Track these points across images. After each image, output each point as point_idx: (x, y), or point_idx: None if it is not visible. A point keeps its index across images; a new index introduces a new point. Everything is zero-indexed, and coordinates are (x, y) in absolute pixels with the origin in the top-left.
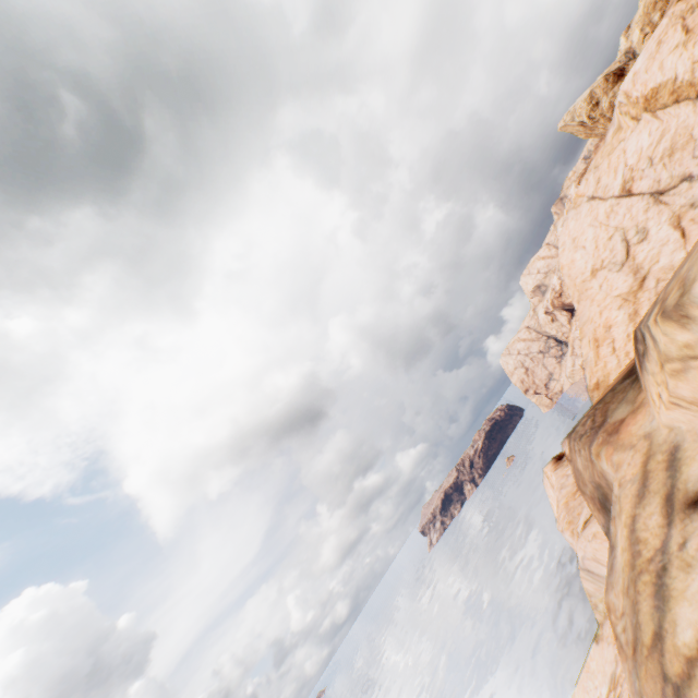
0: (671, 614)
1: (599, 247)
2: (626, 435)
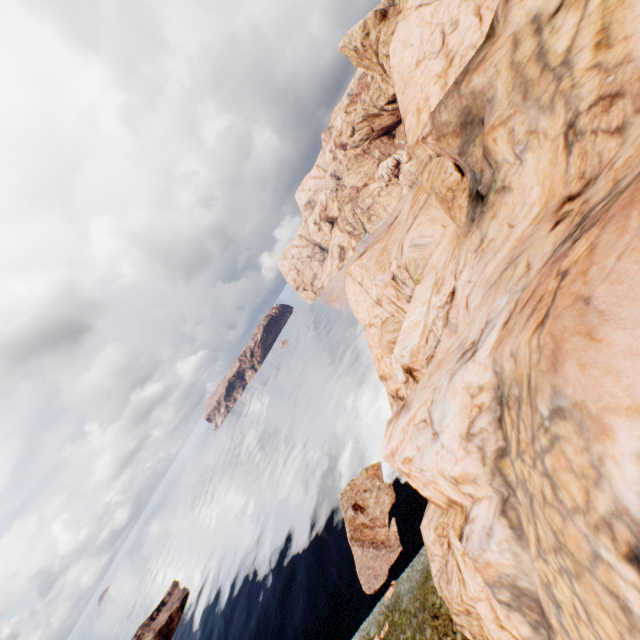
0: (551, 53)
1: (424, 42)
2: (492, 52)
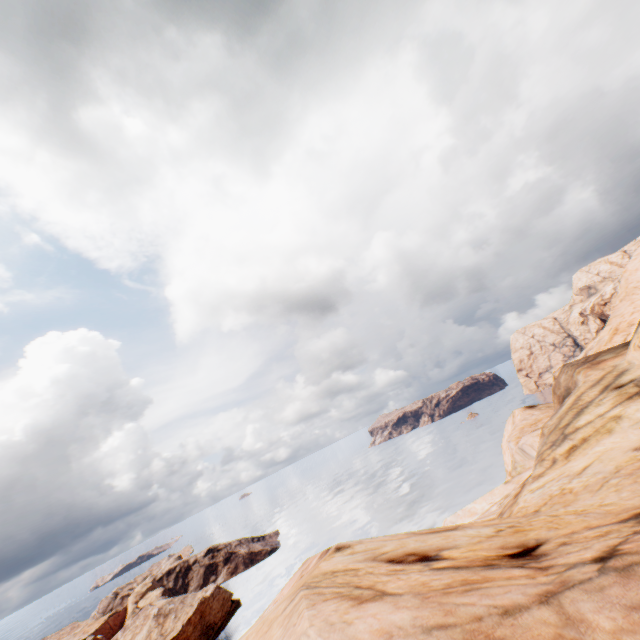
0: (578, 418)
1: None
2: (602, 365)
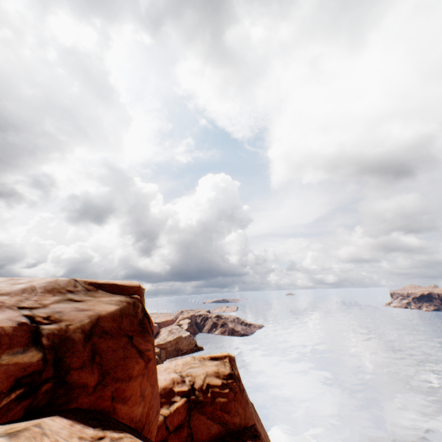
0: None
1: None
2: None
